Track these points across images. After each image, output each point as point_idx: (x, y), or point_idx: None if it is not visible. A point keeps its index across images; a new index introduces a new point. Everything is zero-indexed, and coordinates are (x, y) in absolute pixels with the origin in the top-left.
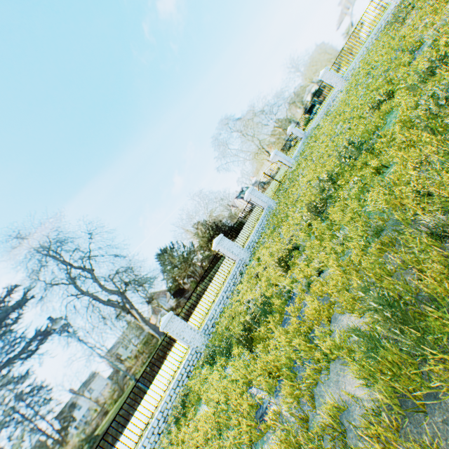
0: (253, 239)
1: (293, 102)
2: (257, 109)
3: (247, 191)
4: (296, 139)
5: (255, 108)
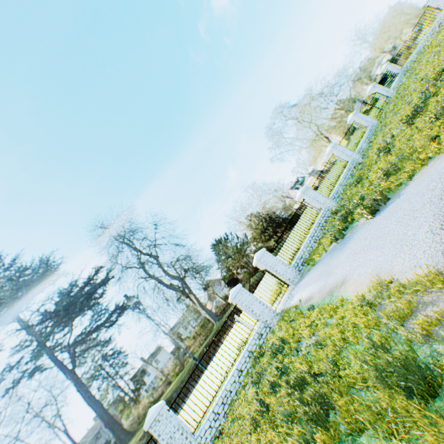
0: (362, 147)
1: (372, 60)
2: (329, 75)
3: (350, 115)
4: (391, 75)
5: (328, 74)
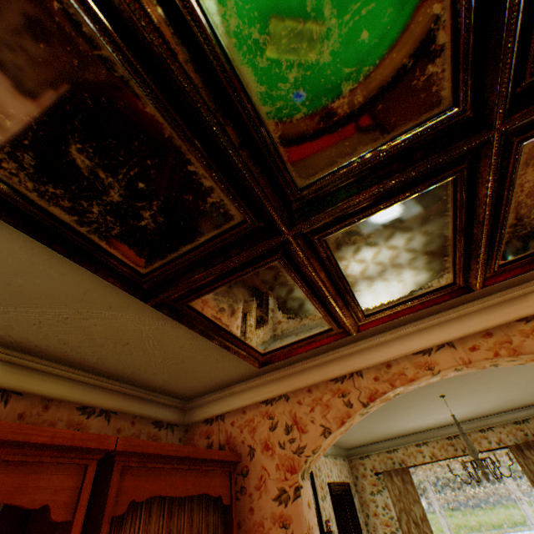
0: None
1: None
2: None
3: None
4: None
5: None
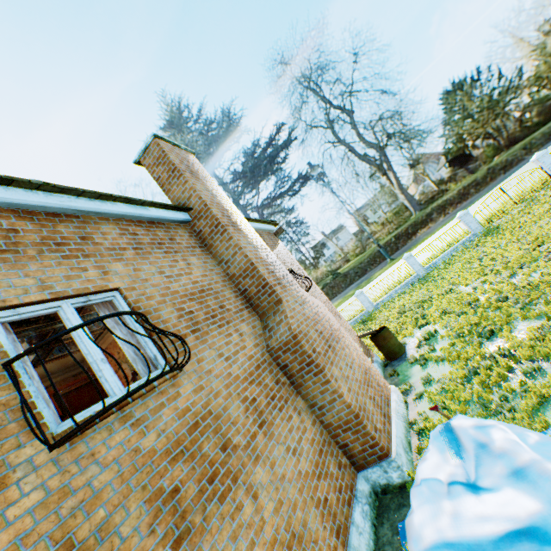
0: (436, 262)
1: None
2: None
3: (458, 214)
4: None
5: None
